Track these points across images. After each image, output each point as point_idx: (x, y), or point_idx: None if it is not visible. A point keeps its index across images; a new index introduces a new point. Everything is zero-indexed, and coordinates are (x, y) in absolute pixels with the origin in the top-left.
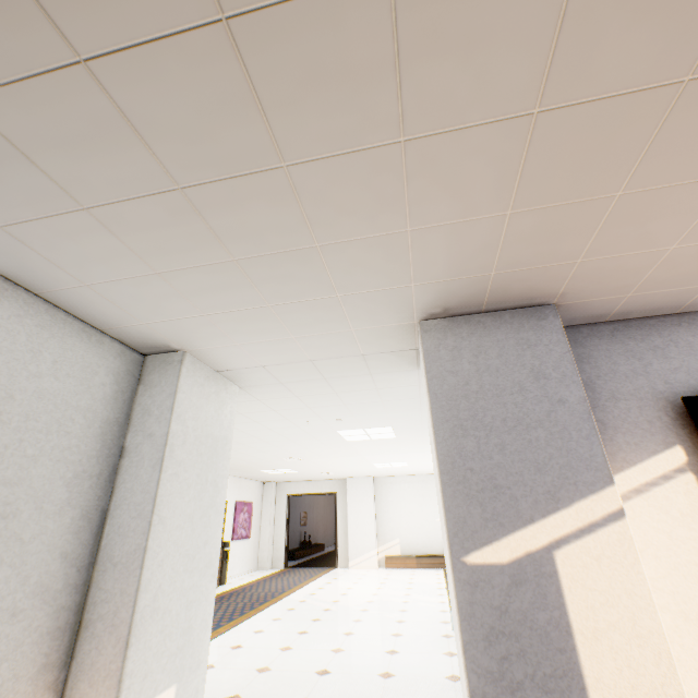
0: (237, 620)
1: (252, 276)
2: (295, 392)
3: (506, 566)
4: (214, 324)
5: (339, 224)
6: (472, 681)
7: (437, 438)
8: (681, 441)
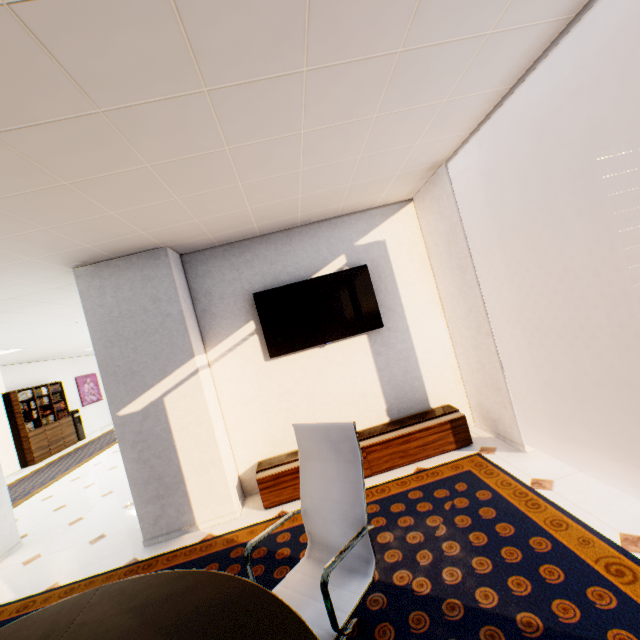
0: (84, 462)
1: None
2: (30, 312)
3: (141, 411)
4: None
5: None
6: (127, 465)
7: (96, 352)
8: (254, 318)
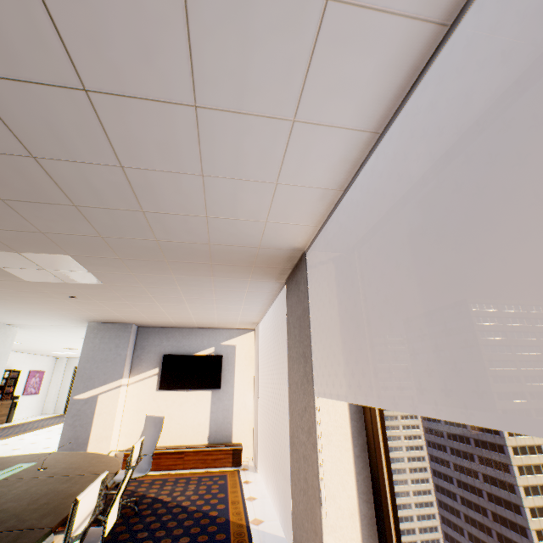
0: (11, 436)
1: (16, 313)
2: (51, 330)
3: (85, 399)
4: (3, 317)
5: (41, 311)
6: (65, 426)
7: (80, 363)
8: (160, 366)
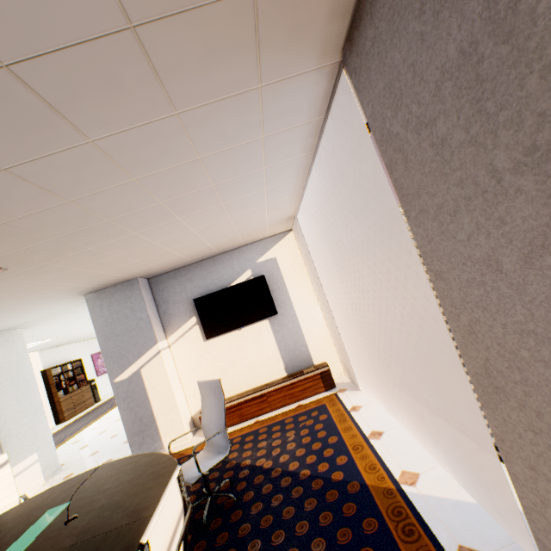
0: (99, 417)
1: None
2: (60, 319)
3: (128, 379)
4: None
5: (3, 304)
6: (121, 412)
7: (100, 344)
8: (195, 314)
